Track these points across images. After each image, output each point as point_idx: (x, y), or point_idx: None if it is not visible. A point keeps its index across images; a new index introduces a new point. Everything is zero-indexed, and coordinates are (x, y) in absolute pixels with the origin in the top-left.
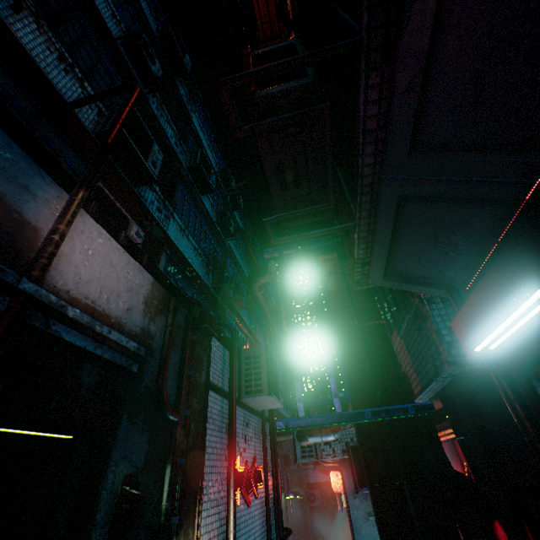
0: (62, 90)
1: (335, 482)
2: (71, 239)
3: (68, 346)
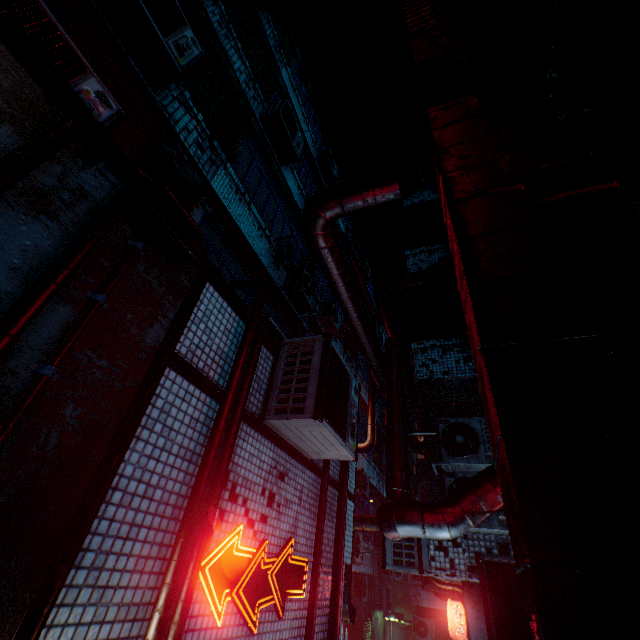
0: None
1: (453, 620)
2: None
3: None
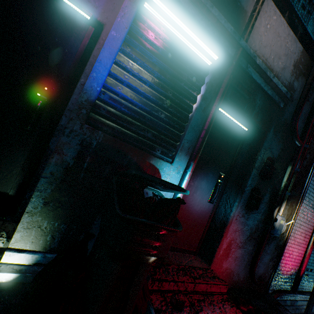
0: None
1: None
2: (259, 17)
3: (252, 82)
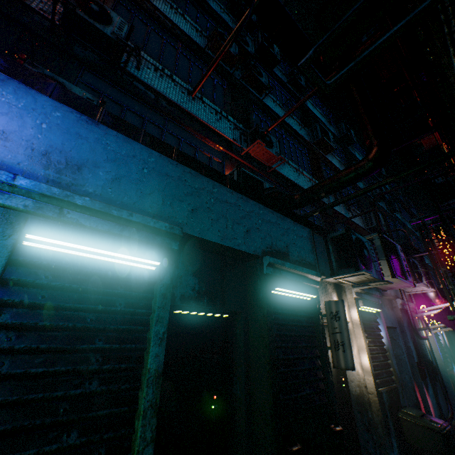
0: (358, 223)
1: None
2: None
3: None
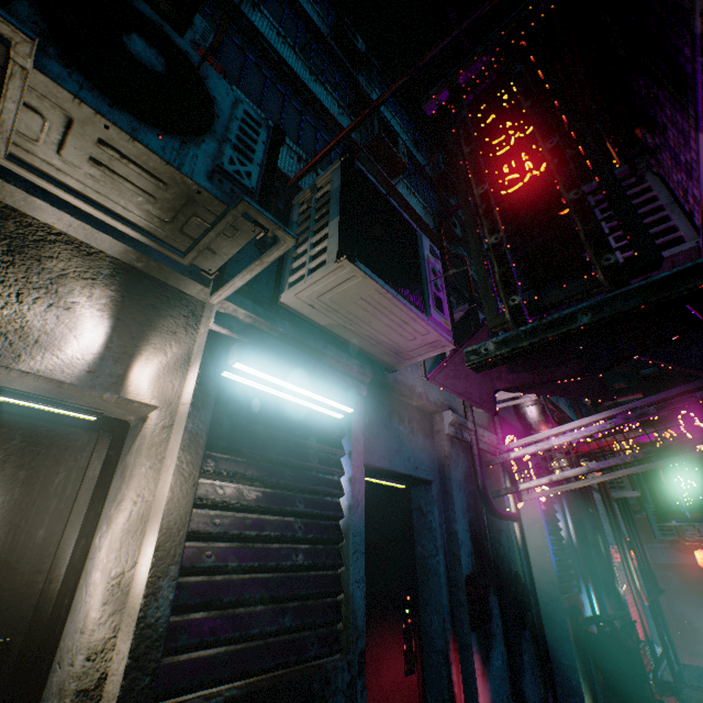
0: None
1: None
2: None
3: None
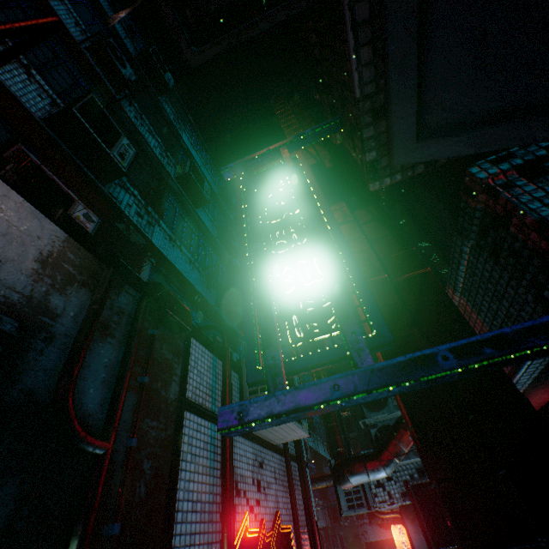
0: None
1: (399, 540)
2: None
3: None
